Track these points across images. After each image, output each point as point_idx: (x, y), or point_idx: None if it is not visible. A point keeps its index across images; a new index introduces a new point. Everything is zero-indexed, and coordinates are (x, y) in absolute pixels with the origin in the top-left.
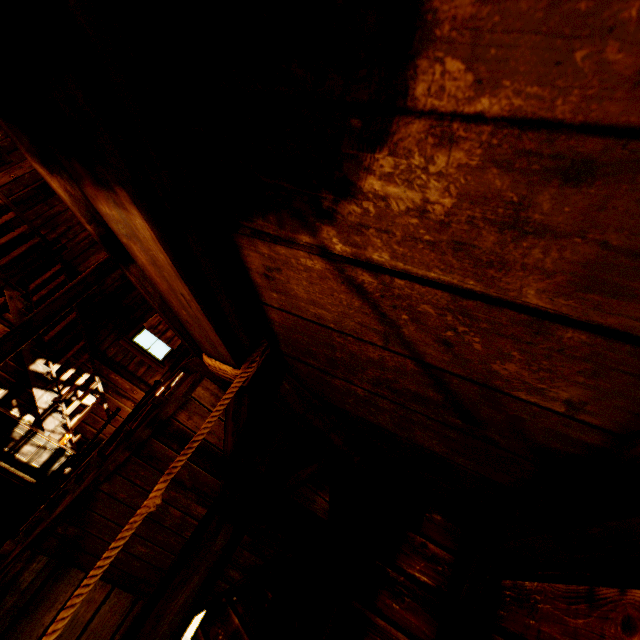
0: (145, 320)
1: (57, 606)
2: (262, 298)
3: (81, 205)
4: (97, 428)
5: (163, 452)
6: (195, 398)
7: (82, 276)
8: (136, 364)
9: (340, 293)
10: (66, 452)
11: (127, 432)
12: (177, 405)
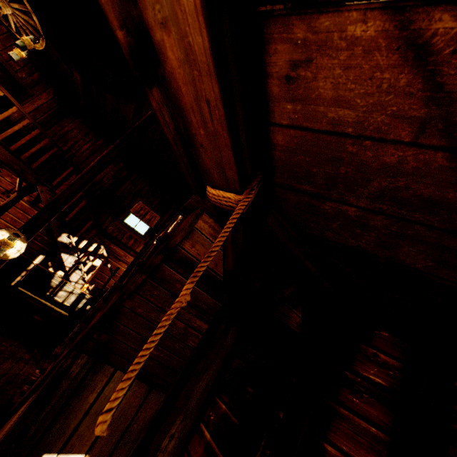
0: (131, 207)
1: (97, 390)
2: (271, 117)
3: (114, 4)
4: (104, 281)
5: (171, 275)
6: (197, 229)
7: (90, 166)
8: (127, 238)
9: (385, 71)
10: (86, 296)
11: (141, 262)
12: (183, 234)
